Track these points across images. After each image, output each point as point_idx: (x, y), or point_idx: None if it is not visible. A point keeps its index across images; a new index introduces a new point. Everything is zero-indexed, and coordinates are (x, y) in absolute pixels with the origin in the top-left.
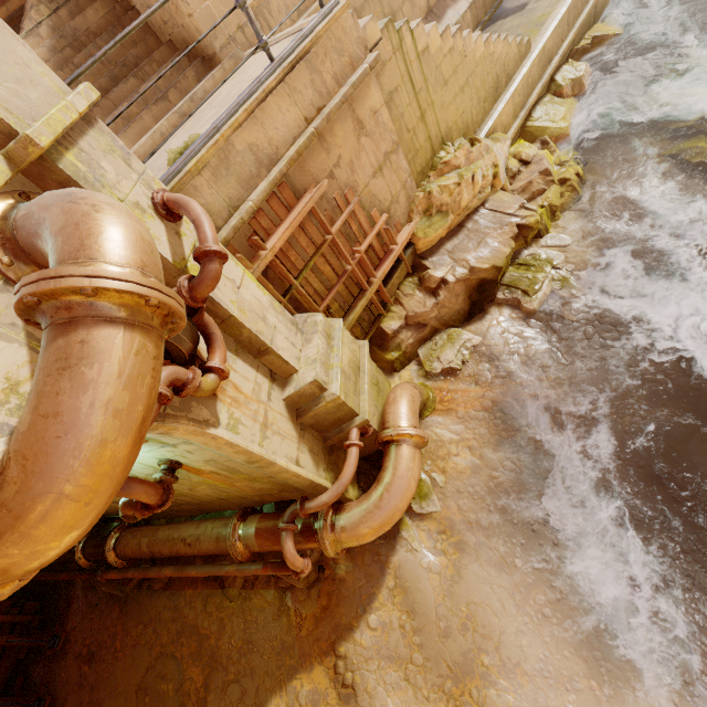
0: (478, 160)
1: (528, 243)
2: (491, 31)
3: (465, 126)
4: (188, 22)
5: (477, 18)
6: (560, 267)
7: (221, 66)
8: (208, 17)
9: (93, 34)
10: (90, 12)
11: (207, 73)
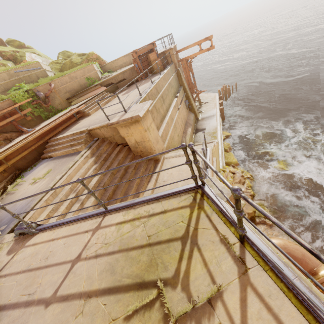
0: (228, 176)
1: (252, 199)
2: (198, 135)
3: (218, 166)
4: (153, 152)
5: (192, 131)
6: (267, 206)
7: (161, 162)
8: (157, 149)
9: (108, 154)
10: (104, 147)
11: (155, 164)
